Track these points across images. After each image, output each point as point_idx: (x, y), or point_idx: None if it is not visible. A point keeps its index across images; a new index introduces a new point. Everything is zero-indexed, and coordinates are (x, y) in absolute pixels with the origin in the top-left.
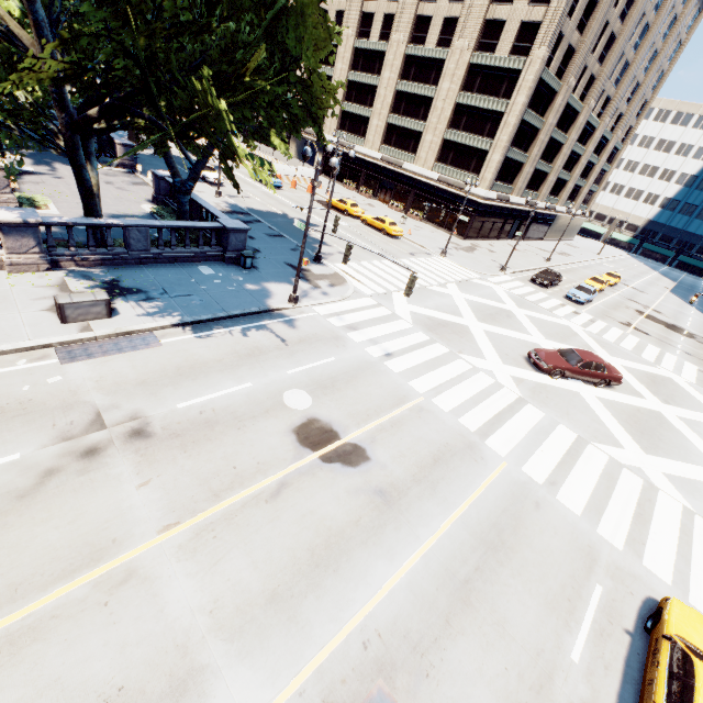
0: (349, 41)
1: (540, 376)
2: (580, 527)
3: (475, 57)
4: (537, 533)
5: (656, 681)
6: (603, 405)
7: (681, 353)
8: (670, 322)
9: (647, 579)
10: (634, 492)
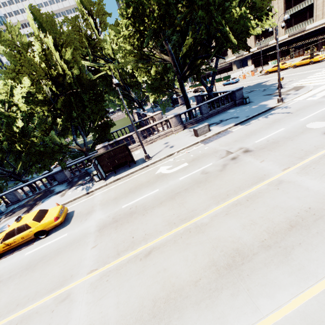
0: None
1: None
2: None
3: None
4: None
5: None
6: None
7: None
8: None
9: None
10: None
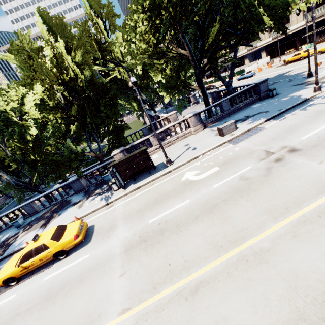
0: None
1: None
2: None
3: None
4: None
5: None
6: None
7: None
8: None
9: None
10: None
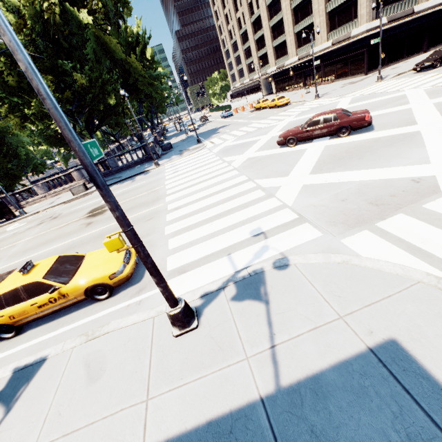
0: (263, 6)
1: (280, 149)
2: (158, 226)
3: None
4: None
5: None
6: (323, 150)
7: None
8: None
9: (158, 247)
10: (238, 203)
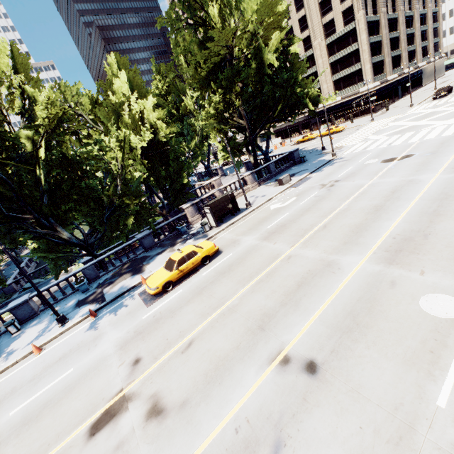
0: None
1: None
2: None
3: (327, 41)
4: None
5: None
6: None
7: None
8: None
9: None
10: None
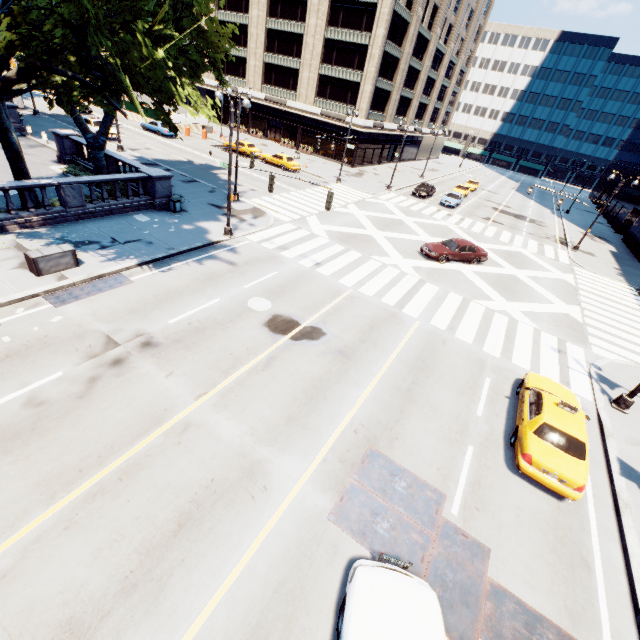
0: None
1: (432, 263)
2: (472, 350)
3: None
4: (447, 357)
5: (523, 409)
6: (477, 276)
7: (526, 234)
8: (517, 213)
9: (515, 370)
10: (503, 325)
